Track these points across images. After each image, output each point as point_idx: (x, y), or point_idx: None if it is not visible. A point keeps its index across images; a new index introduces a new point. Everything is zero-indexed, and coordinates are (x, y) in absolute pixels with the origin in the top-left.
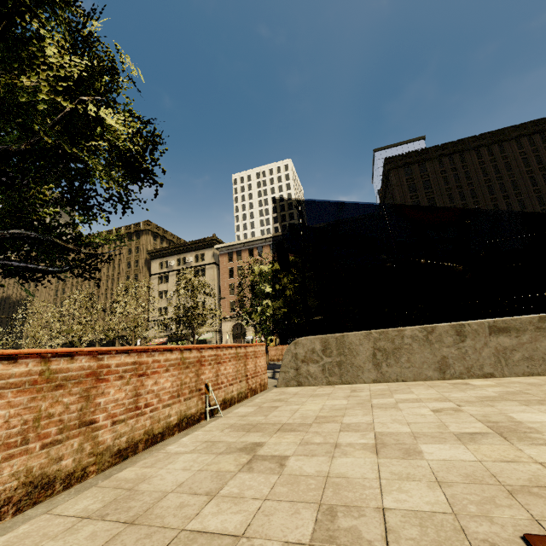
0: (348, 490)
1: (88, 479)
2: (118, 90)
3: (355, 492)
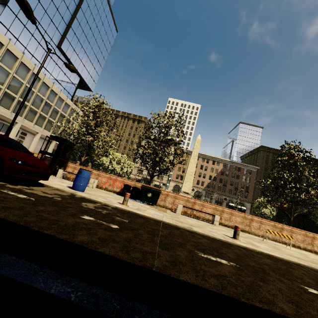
0: None
1: None
2: None
3: None
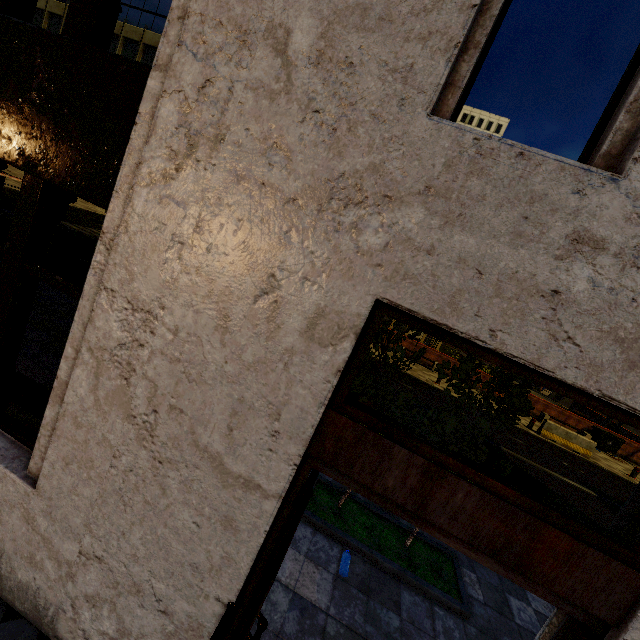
0: None
1: None
2: None
3: None
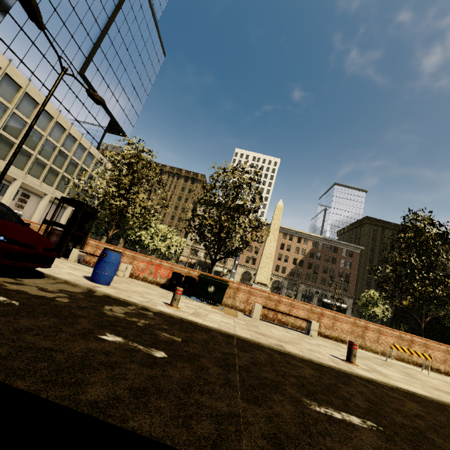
0: None
1: None
2: None
3: None
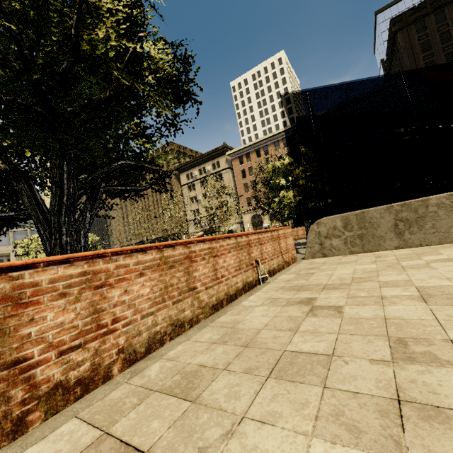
0: (409, 327)
1: (200, 322)
2: (145, 21)
3: (417, 329)
